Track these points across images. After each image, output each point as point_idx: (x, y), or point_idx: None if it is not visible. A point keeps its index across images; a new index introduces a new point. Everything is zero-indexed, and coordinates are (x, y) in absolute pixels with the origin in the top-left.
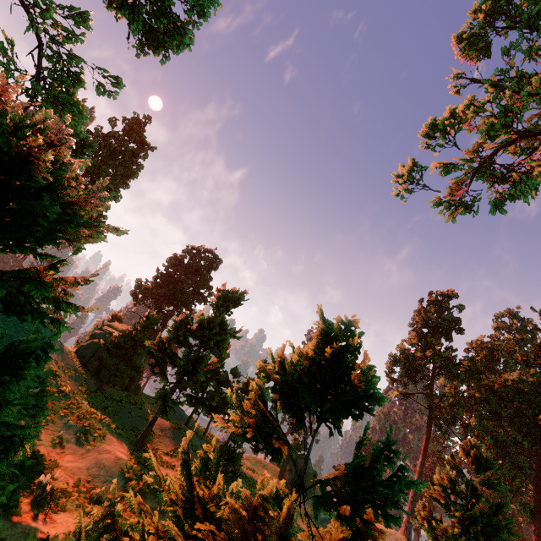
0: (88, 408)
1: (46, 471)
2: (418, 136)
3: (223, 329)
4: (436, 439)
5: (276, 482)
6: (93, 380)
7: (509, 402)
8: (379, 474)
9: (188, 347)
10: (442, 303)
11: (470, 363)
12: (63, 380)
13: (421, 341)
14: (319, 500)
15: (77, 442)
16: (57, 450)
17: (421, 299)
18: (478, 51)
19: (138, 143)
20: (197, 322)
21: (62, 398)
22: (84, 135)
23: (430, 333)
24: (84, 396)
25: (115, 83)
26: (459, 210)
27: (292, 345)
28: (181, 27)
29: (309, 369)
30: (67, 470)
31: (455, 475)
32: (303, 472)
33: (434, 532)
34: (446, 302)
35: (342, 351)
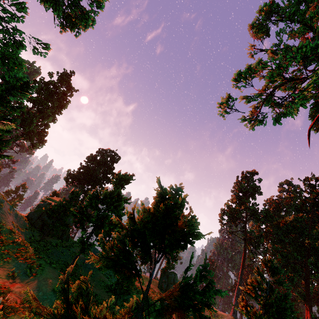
0: (33, 252)
1: (1, 295)
2: (231, 81)
3: (119, 198)
4: (249, 258)
5: (156, 289)
6: (38, 234)
7: (289, 233)
8: (196, 290)
9: (98, 210)
10: (249, 177)
11: (266, 211)
12: (17, 235)
13: (238, 200)
14: (157, 311)
15: (24, 274)
16: (10, 281)
17: (237, 176)
18: (263, 33)
19: (67, 87)
20: (103, 194)
21: (15, 246)
22: (25, 79)
23: (243, 195)
24: (32, 244)
25: (45, 47)
26: (256, 123)
27: (142, 204)
28: (86, 14)
29: (151, 220)
30: (16, 293)
31: (259, 279)
32: (147, 291)
33: (249, 314)
34: (252, 177)
35: (170, 206)
